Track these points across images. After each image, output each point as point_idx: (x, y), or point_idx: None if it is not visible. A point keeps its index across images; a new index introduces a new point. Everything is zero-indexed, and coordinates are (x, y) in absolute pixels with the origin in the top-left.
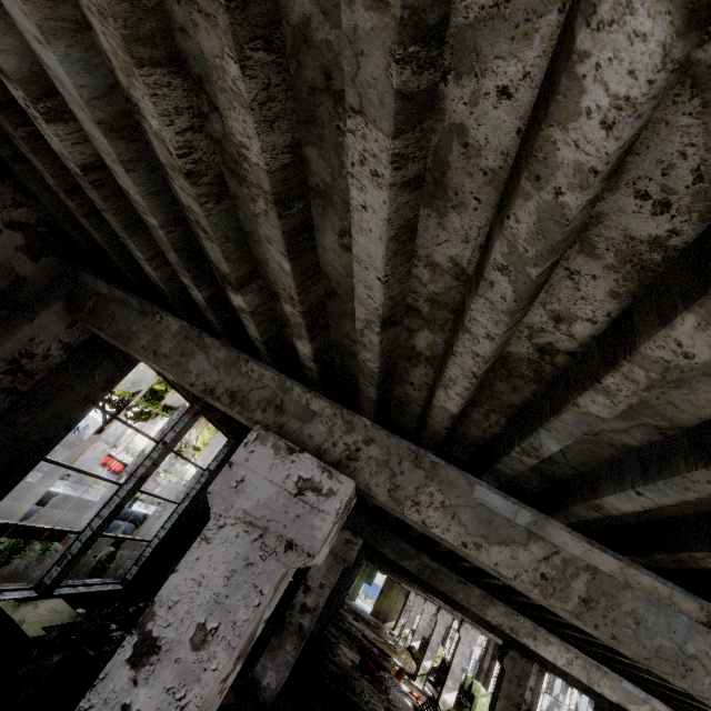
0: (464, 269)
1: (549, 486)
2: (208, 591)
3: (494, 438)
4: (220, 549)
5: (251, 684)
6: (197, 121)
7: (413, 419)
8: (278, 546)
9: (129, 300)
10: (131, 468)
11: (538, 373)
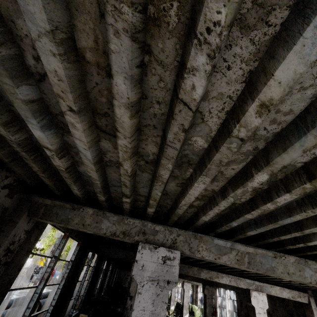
0: (215, 190)
1: (228, 230)
2: (148, 311)
3: (213, 222)
4: (146, 294)
5: None
6: (136, 162)
7: (184, 220)
8: (164, 284)
9: (64, 205)
10: (40, 276)
11: (230, 207)
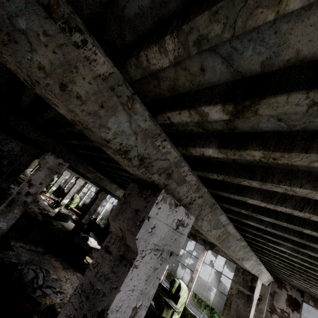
0: None
1: None
2: (137, 291)
3: None
4: (143, 268)
5: None
6: None
7: None
8: (167, 256)
9: None
10: None
11: None
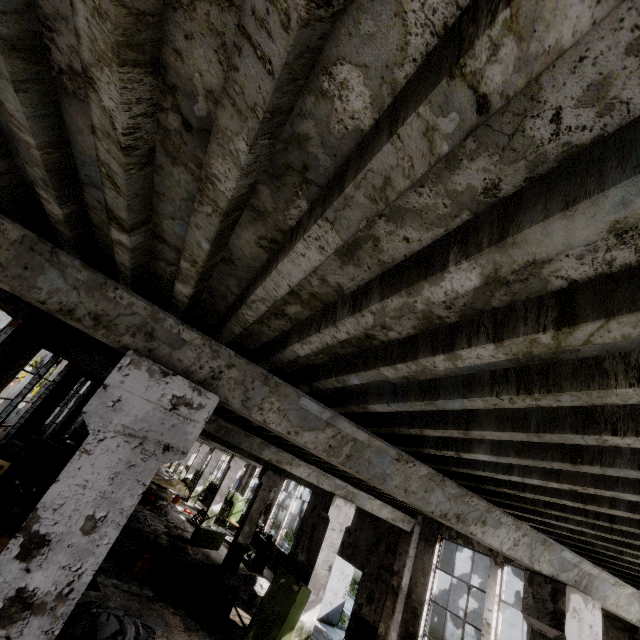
0: (344, 290)
1: (338, 391)
2: (94, 491)
3: (316, 365)
4: (102, 458)
5: None
6: (151, 109)
7: (258, 344)
8: (157, 449)
9: None
10: None
11: (360, 344)
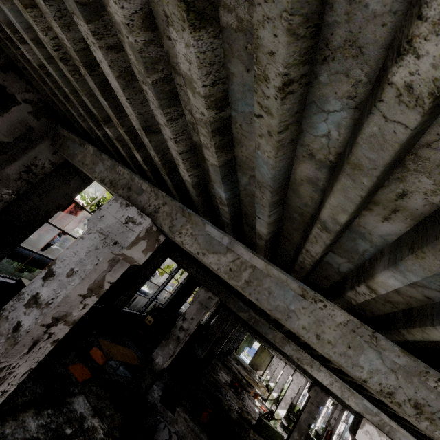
0: None
1: None
2: (78, 257)
3: None
4: (87, 242)
5: (150, 361)
6: None
7: None
8: (111, 243)
9: (75, 139)
10: None
11: None
